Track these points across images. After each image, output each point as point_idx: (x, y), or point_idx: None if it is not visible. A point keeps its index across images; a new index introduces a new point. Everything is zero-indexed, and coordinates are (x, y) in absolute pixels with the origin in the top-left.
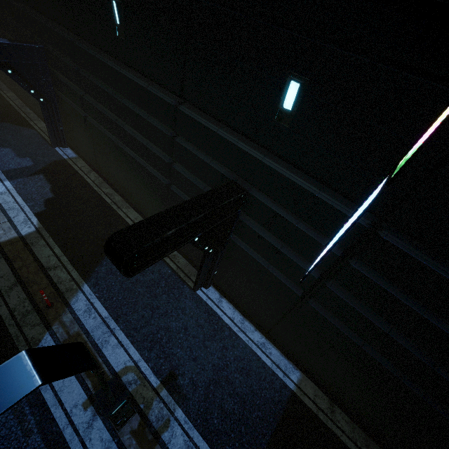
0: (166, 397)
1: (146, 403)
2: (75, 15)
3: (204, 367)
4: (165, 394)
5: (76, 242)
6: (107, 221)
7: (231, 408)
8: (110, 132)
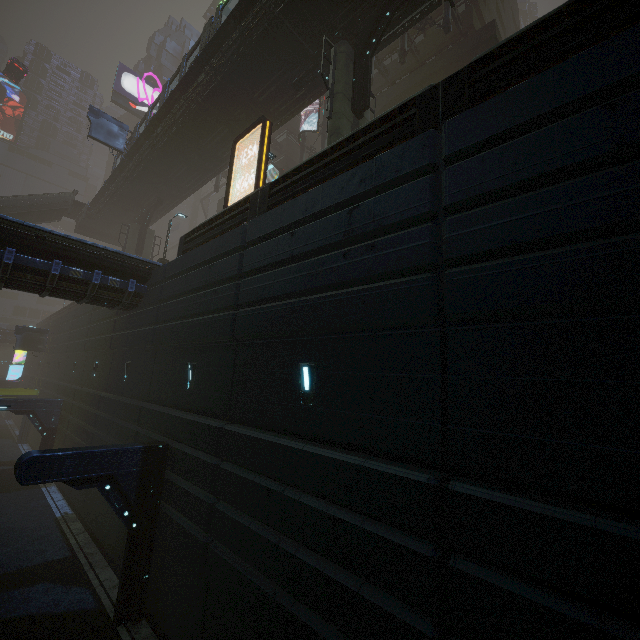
0: None
1: None
2: None
3: None
4: None
5: None
6: None
7: None
8: None
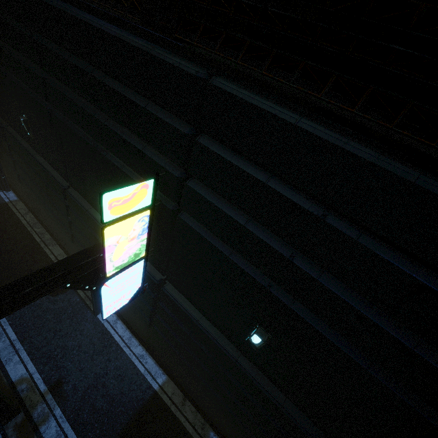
0: (50, 399)
1: (33, 405)
2: (4, 111)
3: (87, 376)
4: (49, 397)
5: (1, 278)
6: (33, 258)
7: (100, 405)
8: (35, 191)
